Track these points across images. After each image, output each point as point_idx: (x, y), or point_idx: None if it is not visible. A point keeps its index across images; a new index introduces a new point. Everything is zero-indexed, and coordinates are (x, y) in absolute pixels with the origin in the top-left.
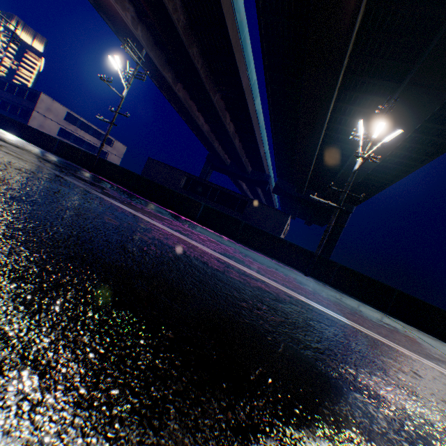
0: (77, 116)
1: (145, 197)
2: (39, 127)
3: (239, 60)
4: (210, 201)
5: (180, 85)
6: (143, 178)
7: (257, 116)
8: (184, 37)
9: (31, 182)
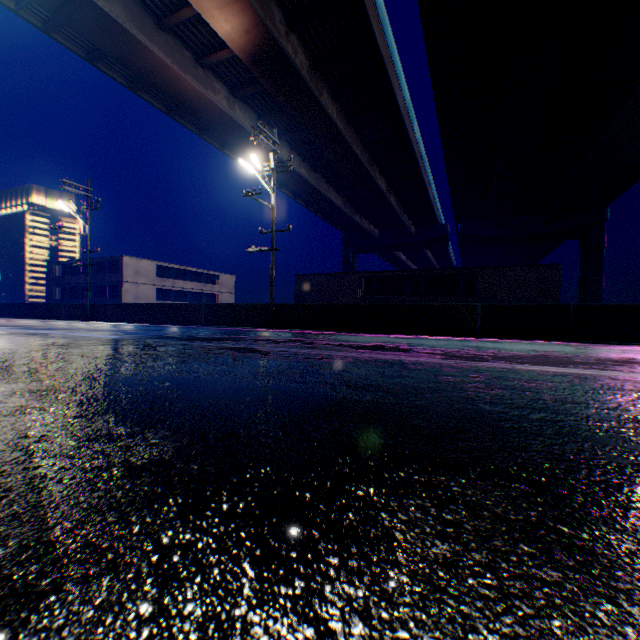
0: (168, 265)
1: (372, 332)
2: (135, 300)
3: (391, 78)
4: (415, 298)
5: (297, 159)
6: (355, 305)
7: (418, 148)
8: (311, 85)
9: (636, 413)
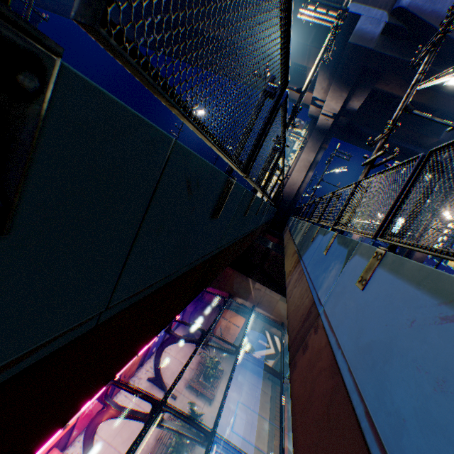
0: None
1: None
2: None
3: None
4: None
5: None
6: None
7: None
8: None
9: None
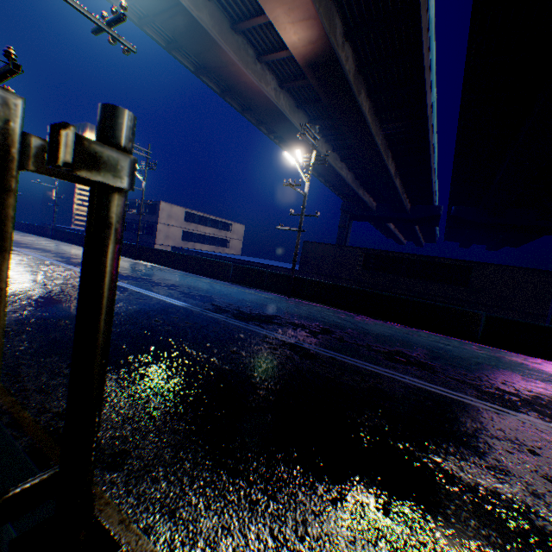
0: (193, 212)
1: (378, 317)
2: (165, 239)
3: (426, 84)
4: (409, 279)
5: (321, 140)
6: (366, 291)
7: (432, 141)
8: (353, 87)
9: None
